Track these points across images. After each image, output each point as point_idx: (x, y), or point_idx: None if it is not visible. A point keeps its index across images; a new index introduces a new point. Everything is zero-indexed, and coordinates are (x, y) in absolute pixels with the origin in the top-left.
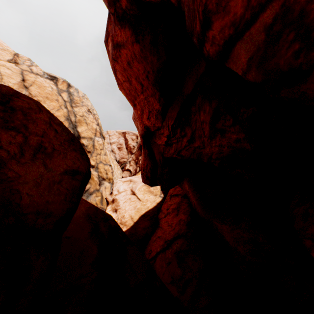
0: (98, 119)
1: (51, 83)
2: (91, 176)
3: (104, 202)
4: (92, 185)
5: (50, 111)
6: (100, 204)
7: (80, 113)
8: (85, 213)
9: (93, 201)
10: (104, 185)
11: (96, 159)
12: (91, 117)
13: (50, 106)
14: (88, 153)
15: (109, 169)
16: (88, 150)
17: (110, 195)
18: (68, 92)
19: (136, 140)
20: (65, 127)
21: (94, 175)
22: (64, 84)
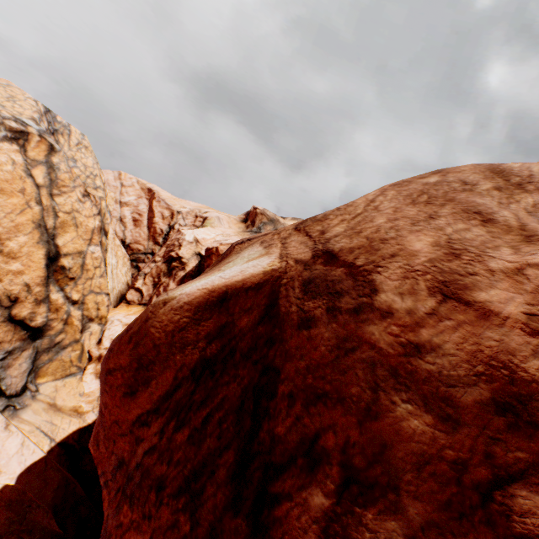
0: (102, 201)
1: (12, 150)
2: (70, 319)
3: (85, 358)
4: (70, 334)
5: (6, 217)
6: (77, 361)
7: (66, 207)
8: (51, 506)
9: (67, 358)
10: (91, 329)
11: (84, 289)
12: (89, 207)
13: (6, 206)
14: (71, 281)
15: (104, 300)
16: (71, 276)
17: (97, 345)
18: (48, 164)
19: (169, 221)
20: (45, 535)
21: (75, 317)
22: (40, 146)
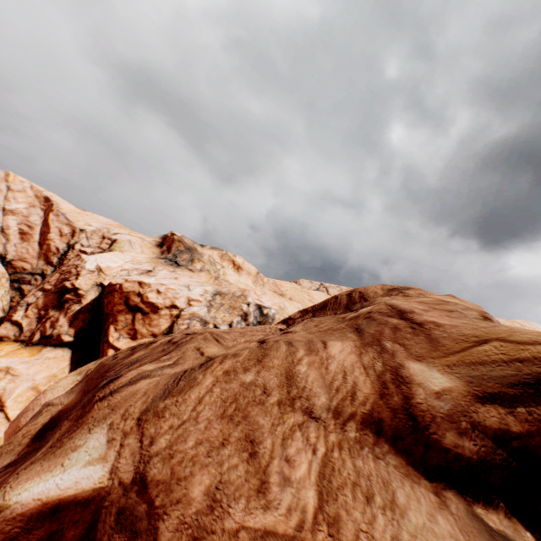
0: None
1: None
2: None
3: None
4: None
5: None
6: None
7: None
8: None
9: None
10: None
11: None
12: None
13: None
14: None
15: None
16: None
17: None
18: None
19: (69, 239)
20: None
21: None
22: None
